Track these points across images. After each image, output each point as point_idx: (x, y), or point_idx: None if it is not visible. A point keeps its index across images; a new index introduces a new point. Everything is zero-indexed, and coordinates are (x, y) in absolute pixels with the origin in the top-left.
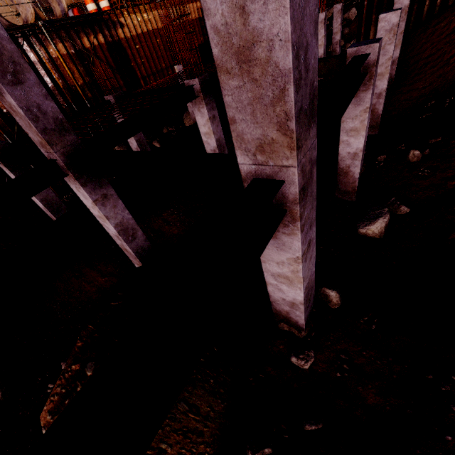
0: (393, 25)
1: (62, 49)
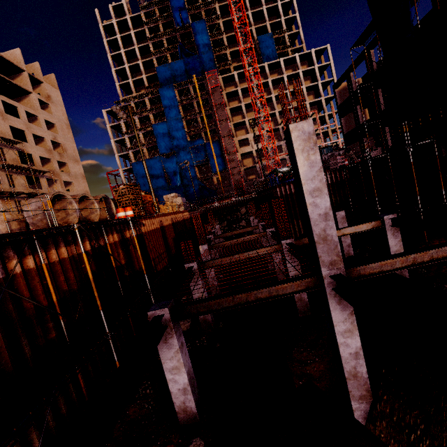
0: (343, 216)
1: (116, 238)
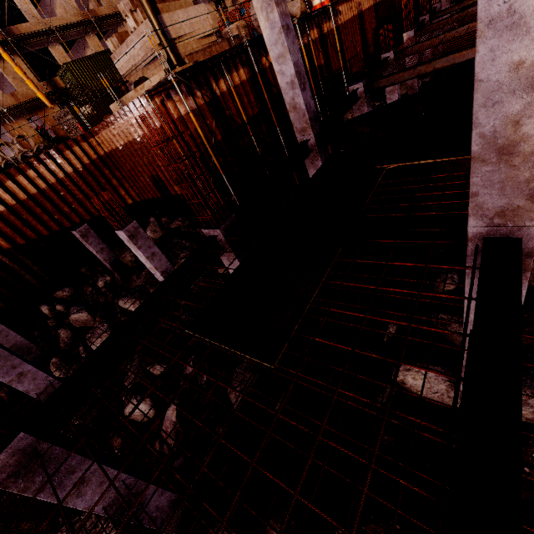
0: None
1: (315, 34)
